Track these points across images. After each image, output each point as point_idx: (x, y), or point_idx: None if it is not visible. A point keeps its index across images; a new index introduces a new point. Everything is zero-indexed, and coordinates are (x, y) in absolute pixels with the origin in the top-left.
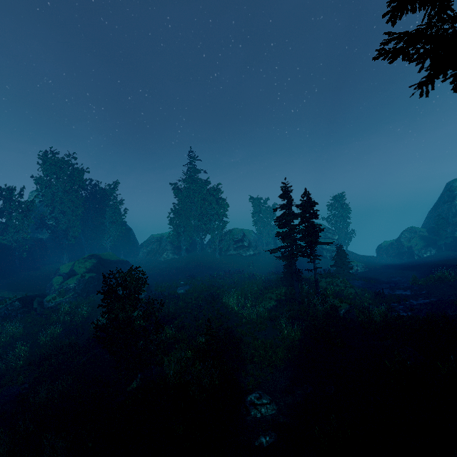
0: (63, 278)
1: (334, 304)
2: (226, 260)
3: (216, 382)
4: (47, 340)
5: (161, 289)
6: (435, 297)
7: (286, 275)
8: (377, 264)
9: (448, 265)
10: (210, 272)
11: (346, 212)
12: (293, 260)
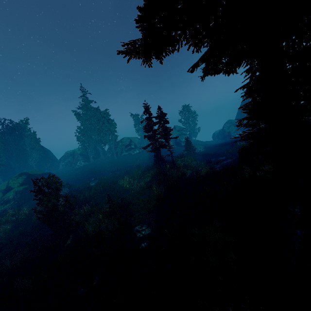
0: (2, 194)
1: (184, 172)
2: (121, 159)
3: (117, 226)
4: (1, 234)
5: (78, 186)
6: (235, 157)
7: (156, 161)
8: (211, 145)
9: None
10: (111, 169)
11: (192, 116)
12: (157, 151)
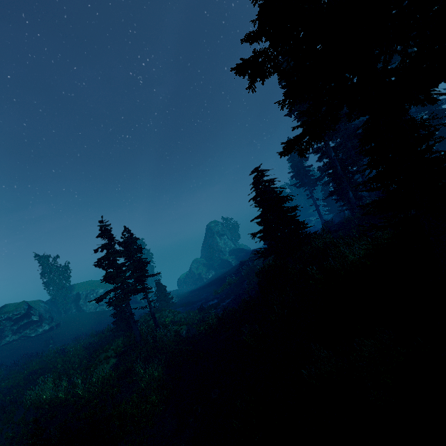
0: None
1: (175, 330)
2: None
3: None
4: None
5: None
6: (233, 295)
7: (119, 323)
8: (184, 293)
9: (227, 275)
10: None
11: (148, 255)
12: (128, 301)
